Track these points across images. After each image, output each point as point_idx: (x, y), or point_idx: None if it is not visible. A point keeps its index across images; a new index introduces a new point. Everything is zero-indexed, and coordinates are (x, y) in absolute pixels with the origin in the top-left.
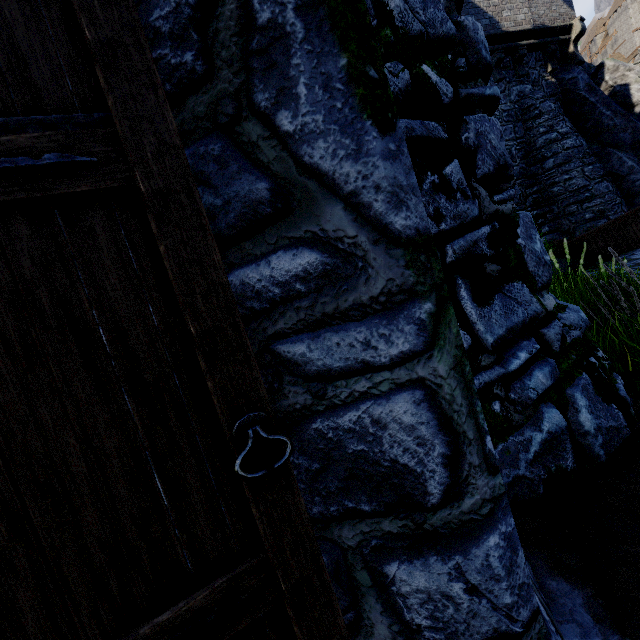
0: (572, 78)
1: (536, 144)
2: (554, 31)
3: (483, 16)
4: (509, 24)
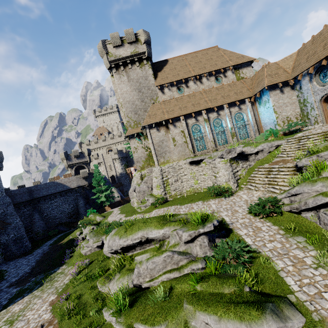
0: (86, 192)
1: (78, 204)
2: (82, 186)
3: (67, 186)
4: (72, 187)
